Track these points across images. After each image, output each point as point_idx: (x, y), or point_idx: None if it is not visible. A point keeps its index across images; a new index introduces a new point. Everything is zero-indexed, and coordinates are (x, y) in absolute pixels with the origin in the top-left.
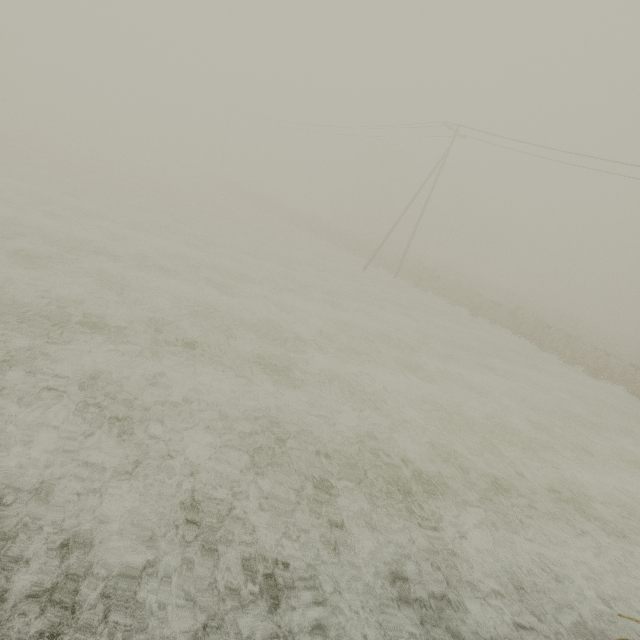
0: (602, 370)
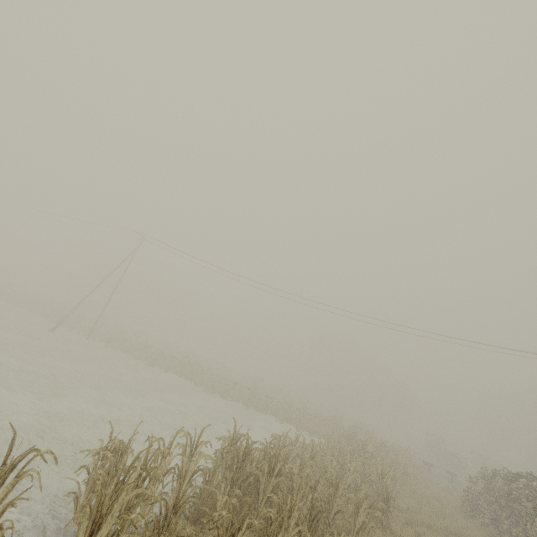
0: (228, 392)
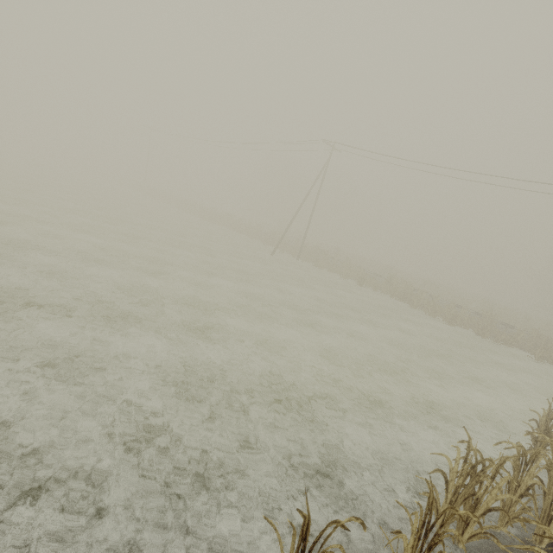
0: (455, 318)
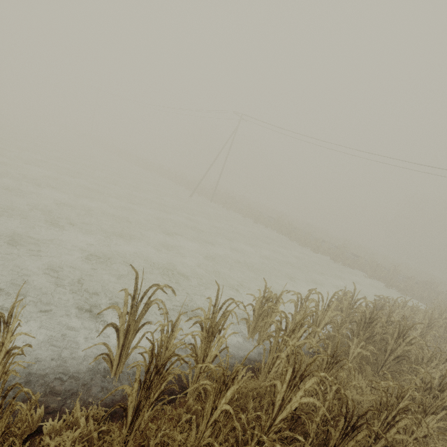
0: (318, 248)
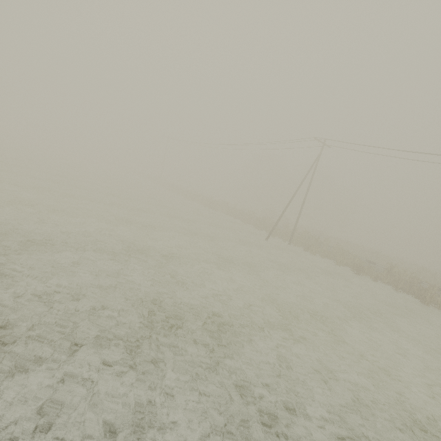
0: None
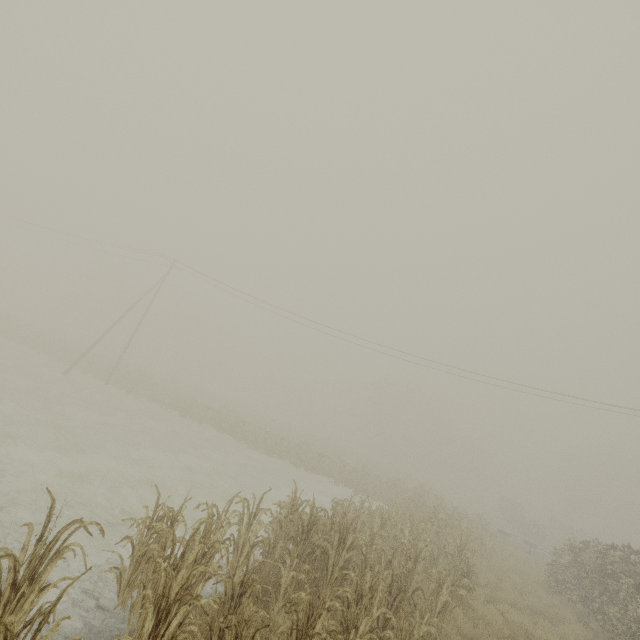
0: (274, 448)
